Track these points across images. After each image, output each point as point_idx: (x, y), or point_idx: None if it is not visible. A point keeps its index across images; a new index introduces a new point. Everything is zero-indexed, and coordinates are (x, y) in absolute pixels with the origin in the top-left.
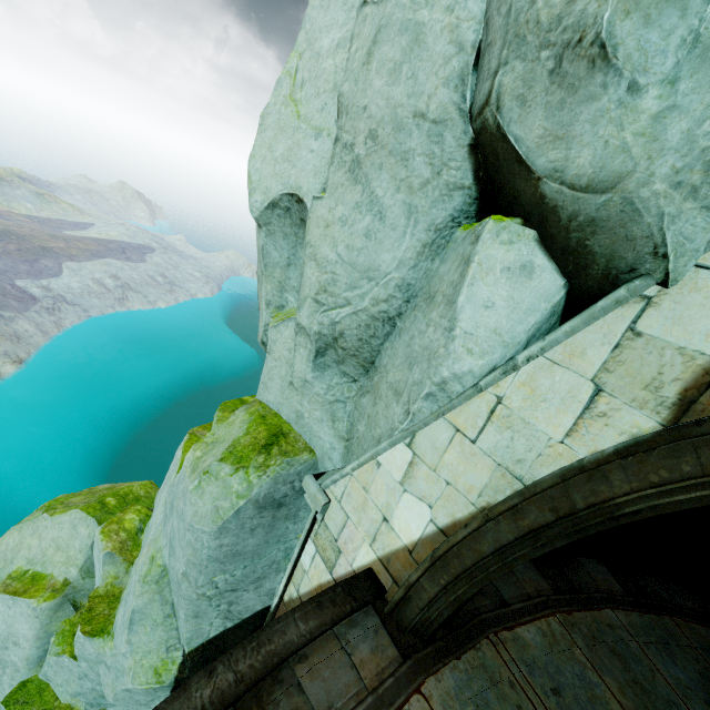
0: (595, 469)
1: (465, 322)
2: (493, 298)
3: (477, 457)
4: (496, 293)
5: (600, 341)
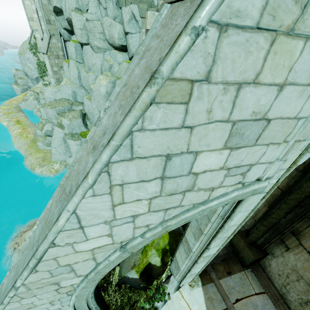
0: None
1: None
2: None
3: None
4: None
5: None
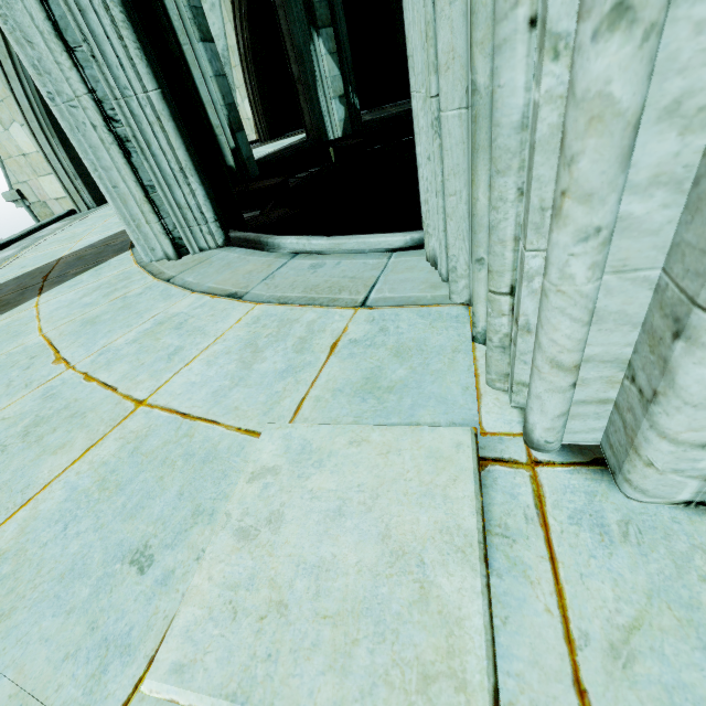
0: (239, 42)
1: (213, 33)
2: (213, 20)
3: (239, 69)
4: (213, 18)
5: (224, 10)
